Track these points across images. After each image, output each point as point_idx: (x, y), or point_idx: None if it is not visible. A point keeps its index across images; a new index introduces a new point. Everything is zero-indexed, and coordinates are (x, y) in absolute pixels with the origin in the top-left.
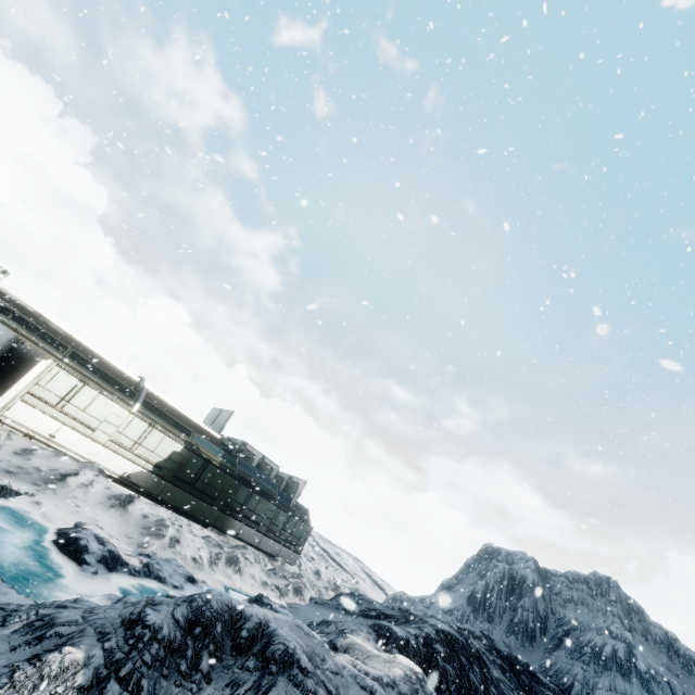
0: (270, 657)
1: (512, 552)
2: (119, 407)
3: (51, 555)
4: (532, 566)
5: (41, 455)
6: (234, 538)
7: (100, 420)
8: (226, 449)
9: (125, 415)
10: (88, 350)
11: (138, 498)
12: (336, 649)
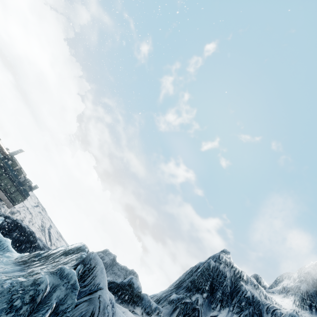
0: None
1: (111, 253)
2: None
3: None
4: (111, 258)
5: None
6: None
7: None
8: (7, 158)
9: None
10: None
11: None
12: None
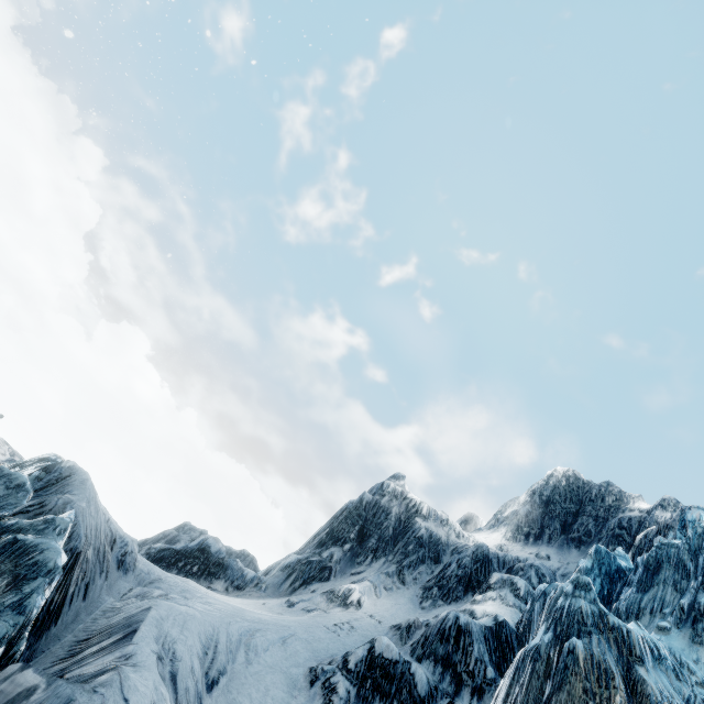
0: None
1: (196, 528)
2: None
3: None
4: (195, 535)
5: None
6: None
7: None
8: None
9: None
10: None
11: None
12: None
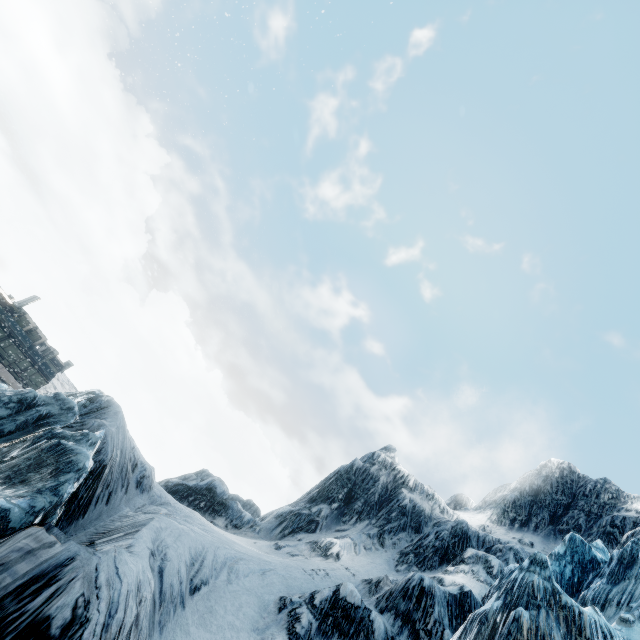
0: None
1: (212, 475)
2: None
3: None
4: None
5: None
6: None
7: None
8: (11, 310)
9: None
10: None
11: None
12: None
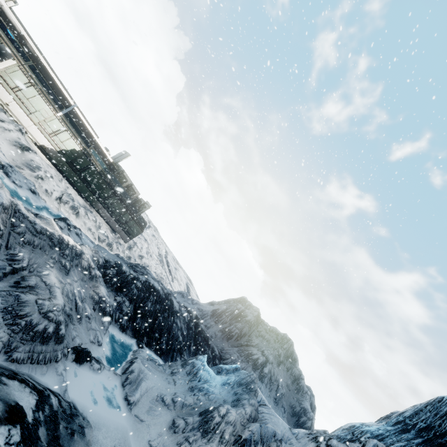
0: None
1: (252, 305)
2: (49, 108)
3: None
4: (255, 314)
5: None
6: (95, 210)
7: (36, 110)
8: (112, 168)
9: (51, 114)
10: (47, 71)
11: (35, 153)
12: (36, 215)
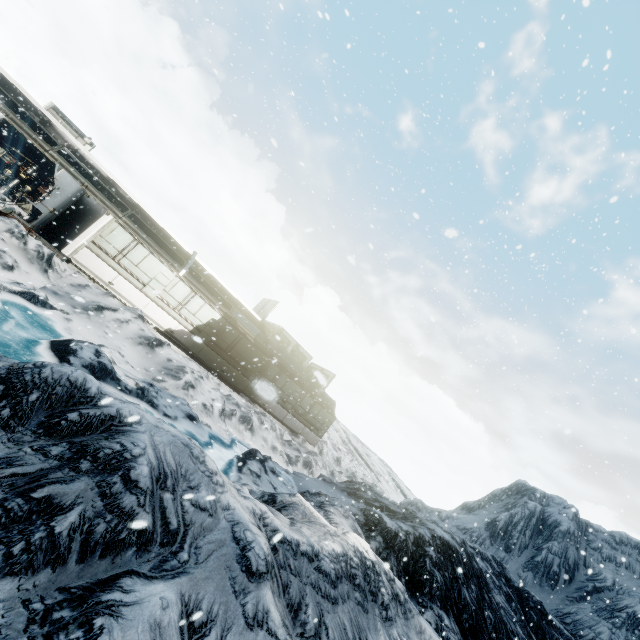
0: (90, 452)
1: (548, 495)
2: (167, 269)
3: (41, 348)
4: (570, 514)
5: (92, 291)
6: (261, 407)
7: (150, 278)
8: (264, 330)
9: (171, 277)
10: (149, 218)
11: (168, 346)
12: (273, 502)
